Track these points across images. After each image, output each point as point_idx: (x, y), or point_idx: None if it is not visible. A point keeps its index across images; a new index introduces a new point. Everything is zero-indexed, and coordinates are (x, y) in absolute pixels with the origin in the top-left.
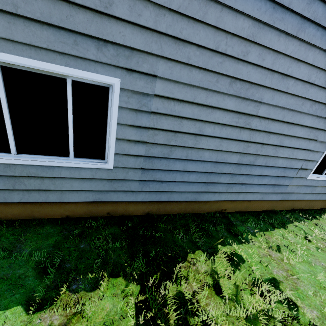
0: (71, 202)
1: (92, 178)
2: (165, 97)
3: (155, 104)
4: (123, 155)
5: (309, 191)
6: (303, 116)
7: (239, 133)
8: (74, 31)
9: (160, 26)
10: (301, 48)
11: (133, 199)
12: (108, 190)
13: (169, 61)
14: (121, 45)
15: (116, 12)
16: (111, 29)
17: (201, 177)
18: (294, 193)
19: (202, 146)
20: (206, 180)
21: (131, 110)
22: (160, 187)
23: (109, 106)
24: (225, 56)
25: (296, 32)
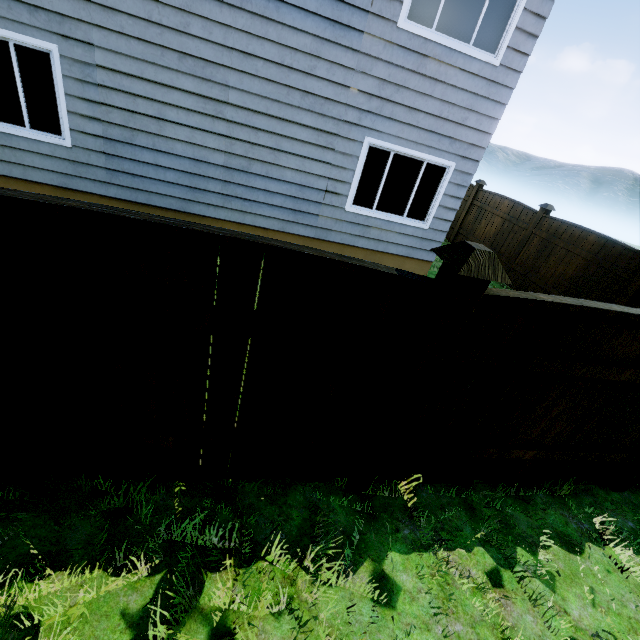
0: (37, 184)
1: (53, 155)
2: (109, 69)
3: (100, 76)
4: (80, 132)
5: (360, 233)
6: (297, 111)
7: (213, 124)
8: None
9: None
10: (256, 22)
11: (105, 193)
12: (72, 174)
13: (103, 30)
14: (51, 11)
15: None
16: None
17: (182, 178)
18: (335, 232)
19: (170, 135)
20: (189, 184)
21: (76, 81)
22: (133, 183)
23: (54, 74)
24: (163, 27)
25: (241, 4)
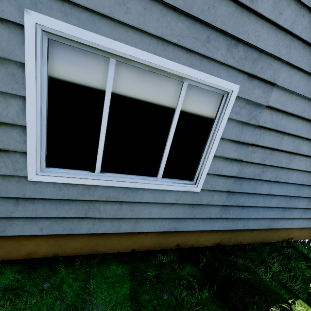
0: (142, 233)
1: (175, 202)
2: (275, 109)
3: (263, 117)
4: (214, 175)
5: None
6: None
7: None
8: (209, 25)
9: (296, 28)
10: None
11: (209, 228)
12: (187, 217)
13: (292, 69)
14: (251, 46)
15: (260, 8)
16: (248, 27)
17: (282, 201)
18: None
19: (293, 166)
20: (285, 205)
21: (238, 123)
22: (239, 213)
23: (217, 117)
24: None
25: None
